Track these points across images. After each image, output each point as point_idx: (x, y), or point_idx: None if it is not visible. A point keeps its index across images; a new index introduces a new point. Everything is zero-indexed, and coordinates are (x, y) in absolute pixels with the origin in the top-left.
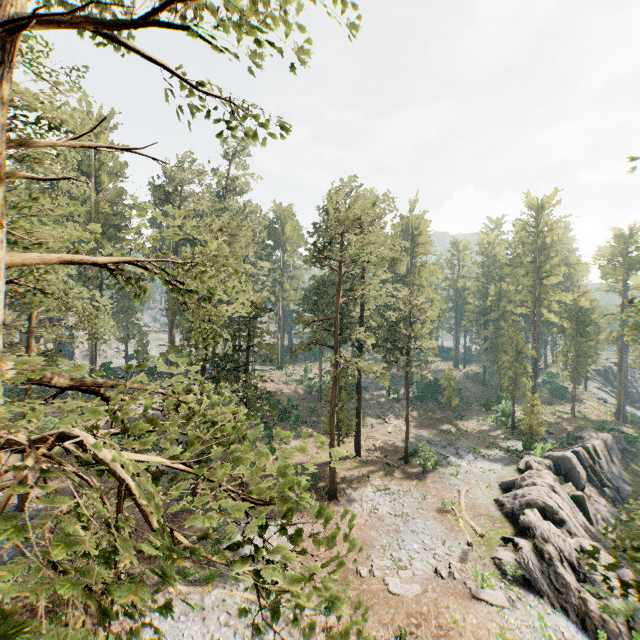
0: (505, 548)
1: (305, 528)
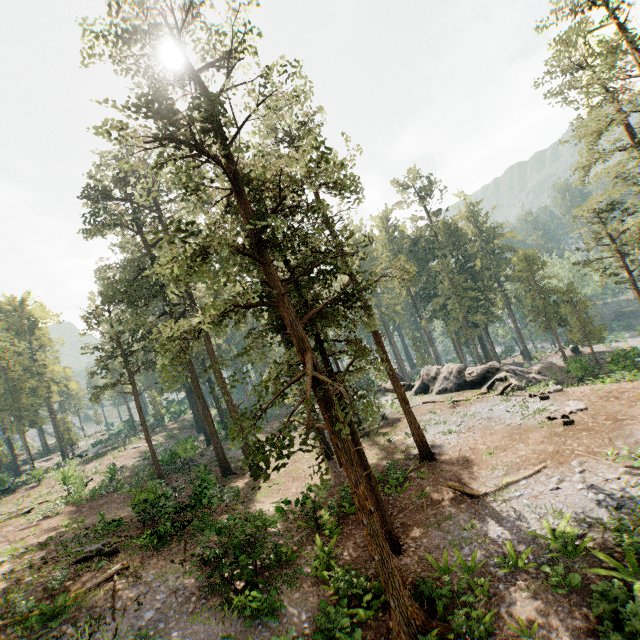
0: (500, 386)
1: (499, 467)
